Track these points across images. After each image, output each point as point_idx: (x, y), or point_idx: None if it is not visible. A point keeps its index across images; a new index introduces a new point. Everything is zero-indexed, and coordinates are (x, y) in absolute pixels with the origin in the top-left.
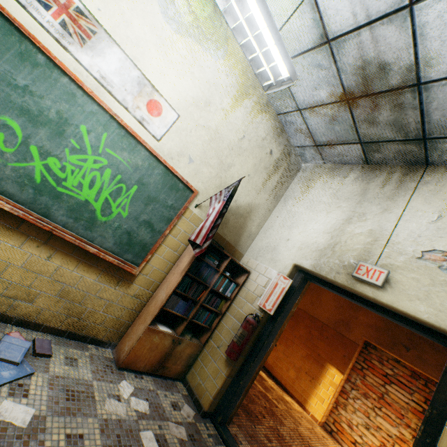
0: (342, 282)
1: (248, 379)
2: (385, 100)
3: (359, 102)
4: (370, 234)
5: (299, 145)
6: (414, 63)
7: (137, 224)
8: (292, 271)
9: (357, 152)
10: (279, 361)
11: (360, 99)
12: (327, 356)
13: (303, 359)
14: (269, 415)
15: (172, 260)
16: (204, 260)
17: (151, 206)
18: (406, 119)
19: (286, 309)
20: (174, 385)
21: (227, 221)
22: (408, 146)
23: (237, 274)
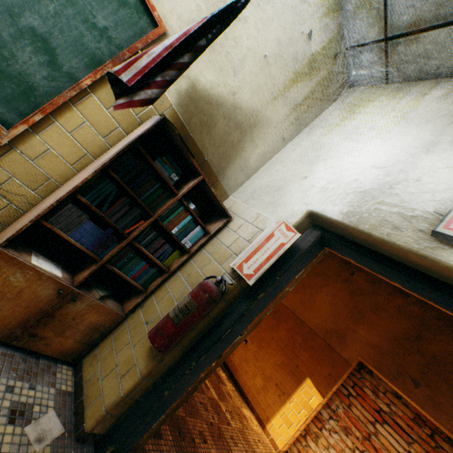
0: (406, 244)
1: (181, 389)
2: None
3: None
4: None
5: (355, 44)
6: None
7: (14, 30)
8: (303, 223)
9: None
10: (246, 363)
11: None
12: (308, 370)
13: (276, 367)
14: (214, 437)
15: (93, 151)
16: (150, 160)
17: (53, 3)
18: None
19: (278, 284)
20: (51, 370)
21: (212, 123)
22: None
23: (211, 219)
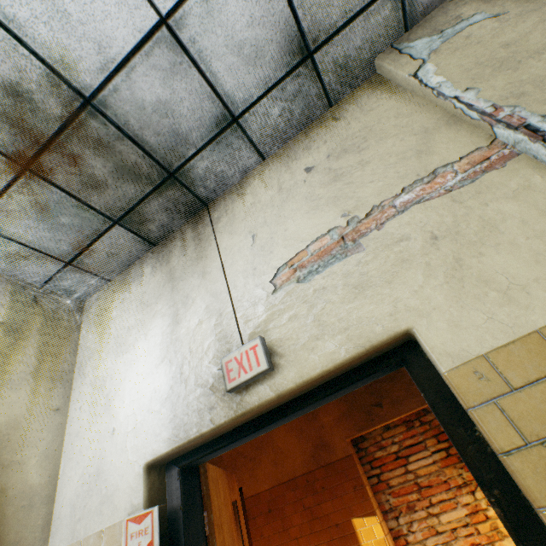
0: (227, 417)
1: None
2: (76, 144)
3: (46, 163)
4: (210, 312)
5: (46, 279)
6: (50, 71)
7: None
8: (153, 482)
9: (127, 238)
10: None
11: (42, 157)
12: (345, 513)
13: None
14: None
15: None
16: None
17: None
18: (128, 158)
19: None
20: None
21: None
22: (167, 193)
23: None
